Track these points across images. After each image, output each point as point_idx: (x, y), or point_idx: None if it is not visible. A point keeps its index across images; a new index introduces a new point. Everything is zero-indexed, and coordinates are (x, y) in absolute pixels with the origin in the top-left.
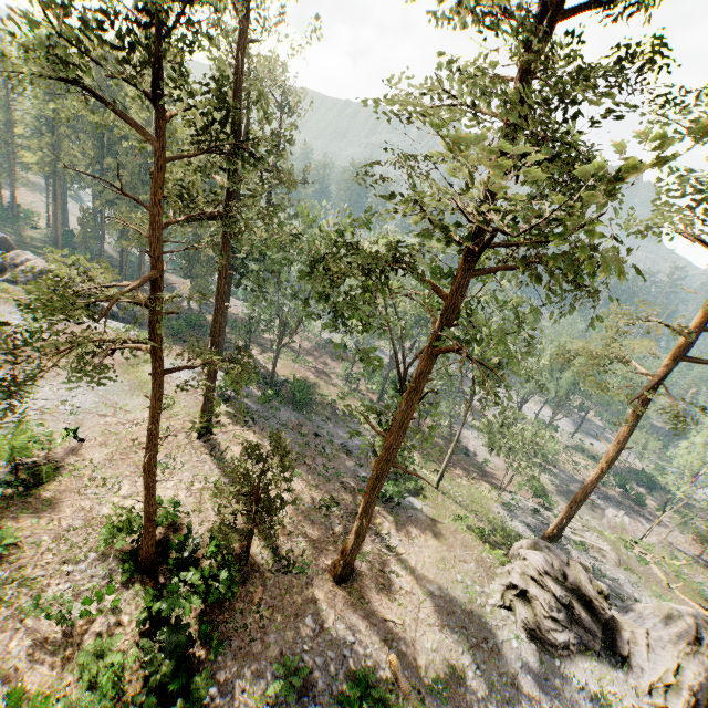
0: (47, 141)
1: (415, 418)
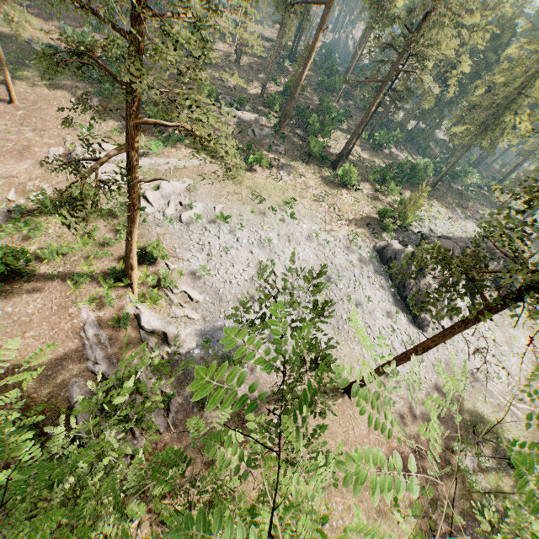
0: None
1: None
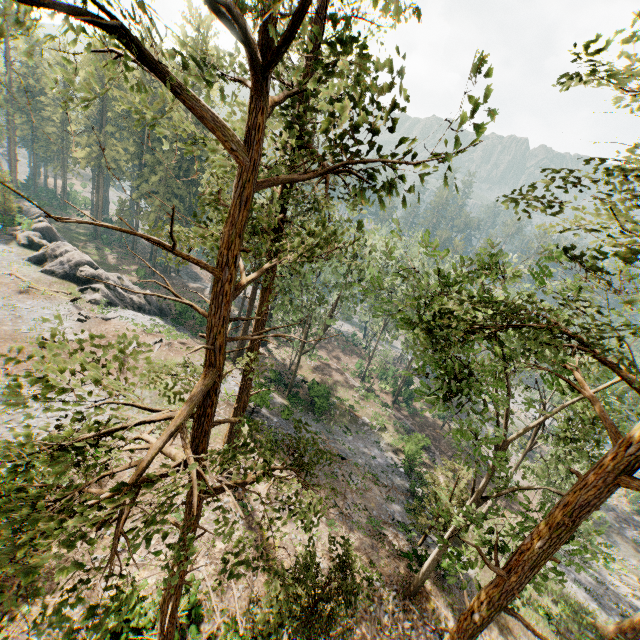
0: (94, 138)
1: (559, 561)
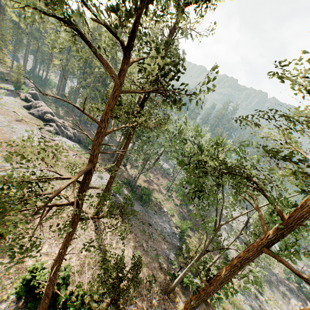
0: (65, 56)
1: (231, 281)
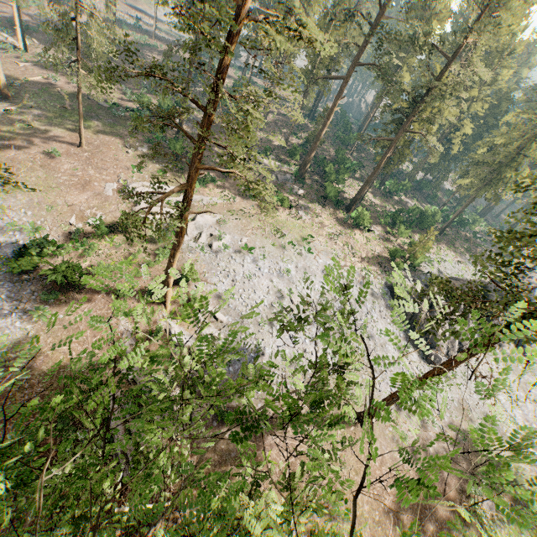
0: None
1: None
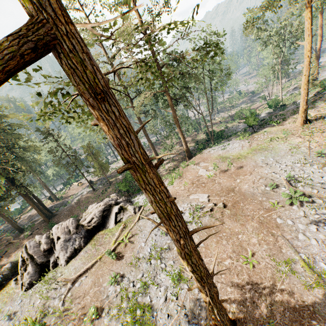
0: None
1: None
